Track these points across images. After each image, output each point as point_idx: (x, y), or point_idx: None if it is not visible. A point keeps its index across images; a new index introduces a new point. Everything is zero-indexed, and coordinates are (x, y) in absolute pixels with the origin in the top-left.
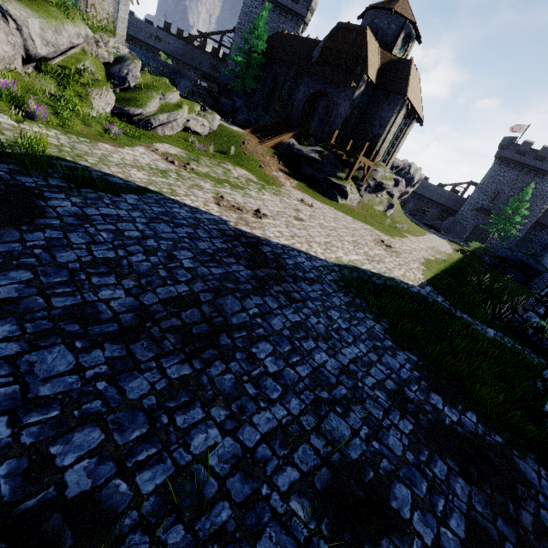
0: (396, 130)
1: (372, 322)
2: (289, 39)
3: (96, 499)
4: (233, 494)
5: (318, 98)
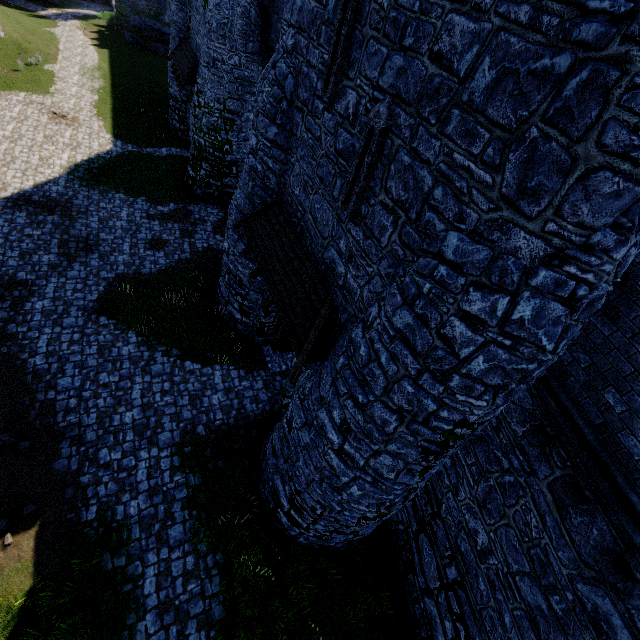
0: None
1: (118, 195)
2: None
3: (118, 274)
4: (136, 259)
5: None
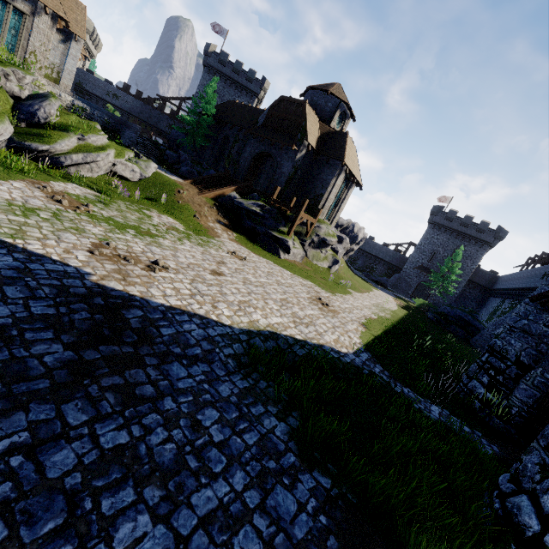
0: (337, 192)
1: (275, 420)
2: (240, 107)
3: None
4: None
5: (265, 159)
